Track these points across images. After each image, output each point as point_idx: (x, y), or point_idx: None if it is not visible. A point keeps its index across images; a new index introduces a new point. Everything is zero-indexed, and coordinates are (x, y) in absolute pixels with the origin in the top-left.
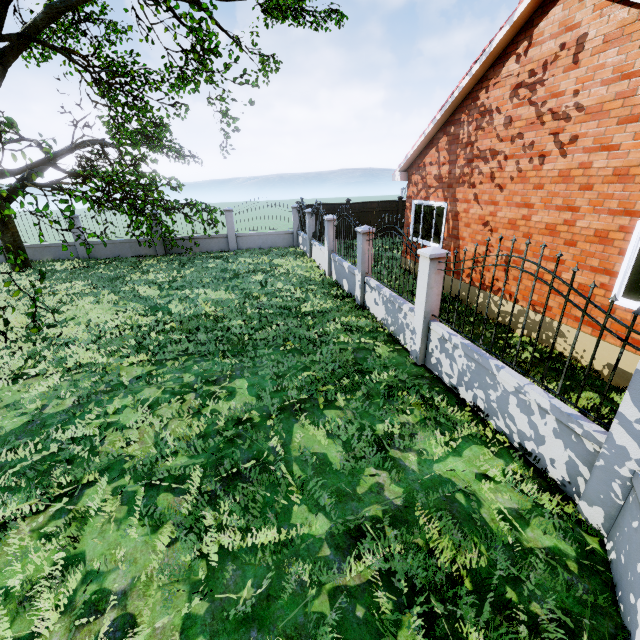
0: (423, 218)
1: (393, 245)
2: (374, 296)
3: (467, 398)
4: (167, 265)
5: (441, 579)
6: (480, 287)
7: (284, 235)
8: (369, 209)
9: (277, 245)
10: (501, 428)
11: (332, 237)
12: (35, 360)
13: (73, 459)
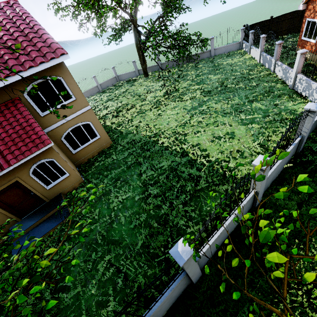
0: (310, 28)
1: (289, 49)
2: (279, 68)
3: (303, 95)
4: (191, 68)
5: (284, 118)
6: (313, 61)
7: (235, 44)
8: (283, 19)
9: (232, 50)
10: (310, 99)
11: (263, 45)
12: (180, 98)
13: (206, 111)
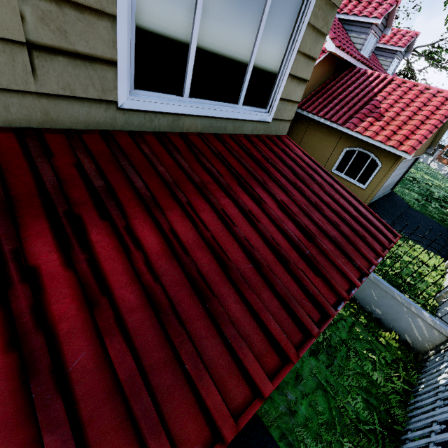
0: None
1: None
2: (434, 164)
3: None
4: None
5: None
6: None
7: None
8: None
9: None
10: None
11: None
12: None
13: None
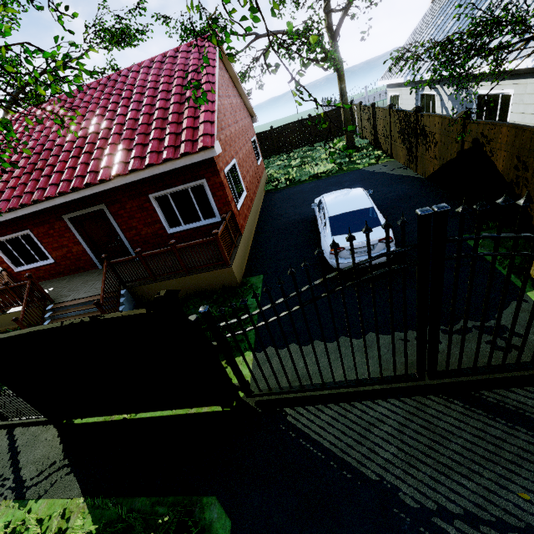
0: None
1: None
2: None
3: None
4: None
5: None
6: None
7: None
8: None
9: None
10: None
11: None
12: None
13: None
